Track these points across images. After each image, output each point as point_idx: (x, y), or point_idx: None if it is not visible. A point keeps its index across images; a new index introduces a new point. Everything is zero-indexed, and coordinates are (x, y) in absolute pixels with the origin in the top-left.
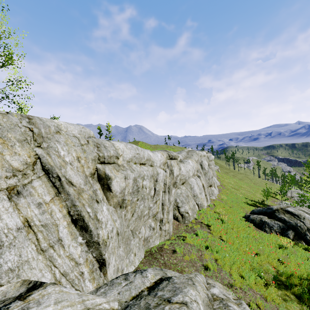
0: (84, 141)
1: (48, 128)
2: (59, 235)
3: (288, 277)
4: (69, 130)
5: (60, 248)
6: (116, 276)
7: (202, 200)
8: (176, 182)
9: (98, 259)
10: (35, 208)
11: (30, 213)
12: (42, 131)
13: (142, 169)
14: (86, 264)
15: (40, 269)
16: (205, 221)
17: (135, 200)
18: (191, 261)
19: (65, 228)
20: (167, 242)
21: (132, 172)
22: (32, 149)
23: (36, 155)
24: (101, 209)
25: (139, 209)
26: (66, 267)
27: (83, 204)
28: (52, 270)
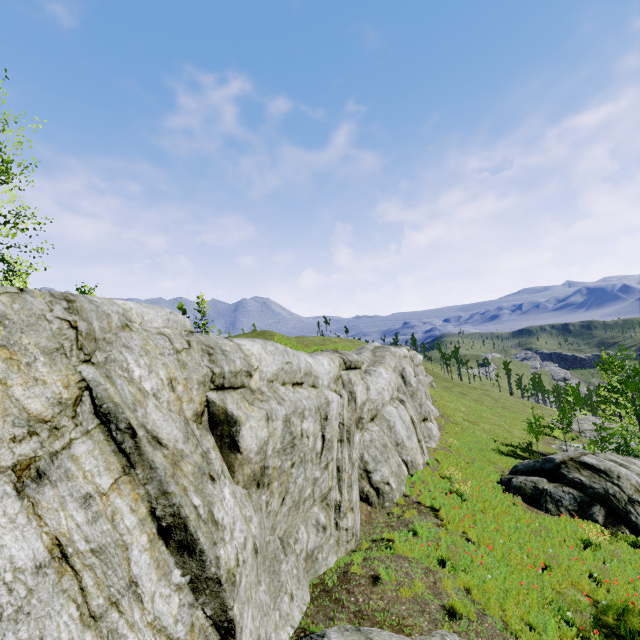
0: (181, 342)
1: (107, 318)
2: (132, 572)
3: (621, 615)
4: (146, 320)
5: (133, 606)
6: None
7: (414, 452)
8: (361, 418)
9: (218, 622)
10: (76, 509)
11: (66, 524)
12: (95, 326)
13: (299, 395)
14: (192, 637)
15: None
16: (425, 498)
17: (287, 467)
18: (416, 601)
19: (145, 553)
20: (357, 557)
21: (280, 404)
22: (74, 369)
23: (82, 382)
24: (220, 494)
25: (296, 485)
26: None
27: (183, 487)
28: None
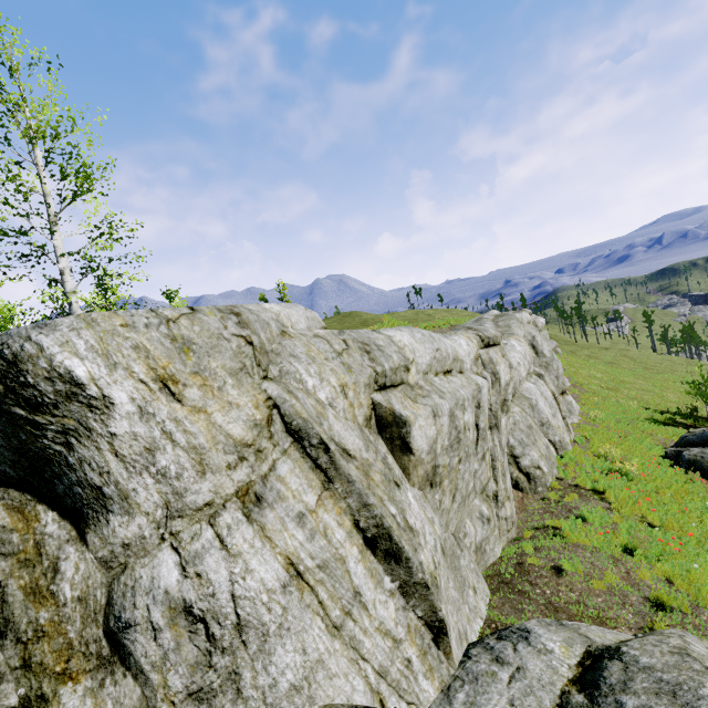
0: (339, 343)
1: (268, 327)
2: (354, 583)
3: None
4: (293, 323)
5: (361, 614)
6: (461, 652)
7: (561, 431)
8: (505, 401)
9: (429, 622)
10: (295, 528)
11: (291, 543)
12: (263, 338)
13: (453, 385)
14: (410, 637)
15: (345, 673)
16: (584, 481)
17: (455, 464)
18: (611, 592)
19: (359, 564)
20: (529, 548)
21: (442, 398)
22: (259, 388)
23: (268, 400)
24: (406, 500)
25: (464, 481)
26: (381, 654)
27: (379, 498)
28: (361, 668)
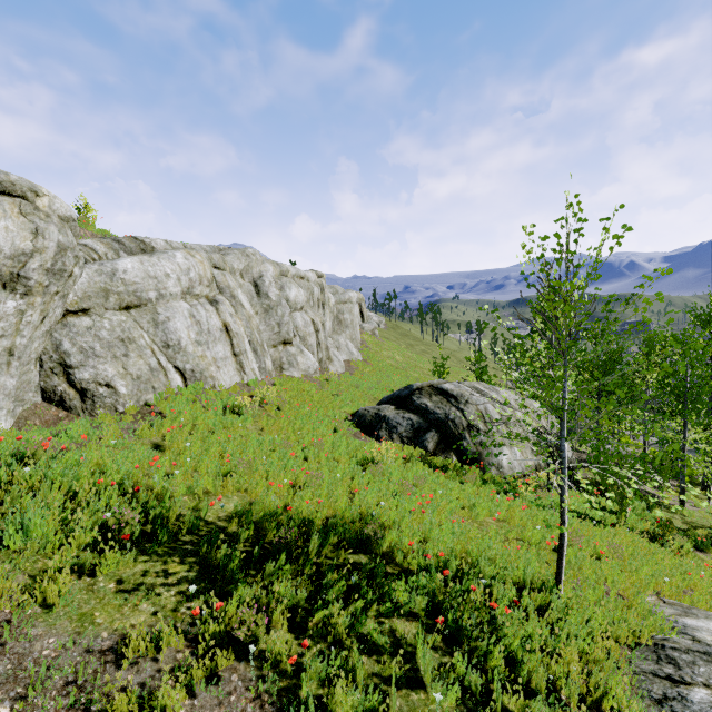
0: None
1: None
2: None
3: (257, 522)
4: None
5: None
6: None
7: (207, 362)
8: (22, 277)
9: None
10: None
11: None
12: None
13: None
14: None
15: None
16: (169, 408)
17: None
18: None
19: None
20: None
21: None
22: None
23: None
24: None
25: None
26: None
27: None
28: None
